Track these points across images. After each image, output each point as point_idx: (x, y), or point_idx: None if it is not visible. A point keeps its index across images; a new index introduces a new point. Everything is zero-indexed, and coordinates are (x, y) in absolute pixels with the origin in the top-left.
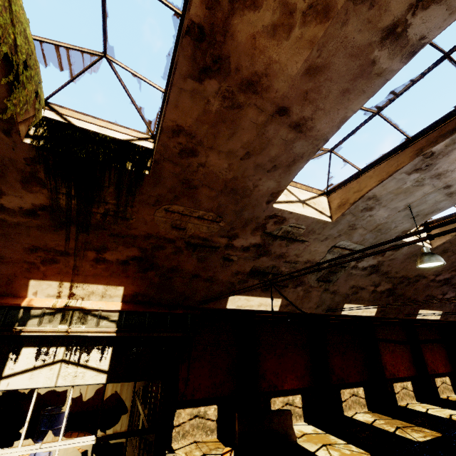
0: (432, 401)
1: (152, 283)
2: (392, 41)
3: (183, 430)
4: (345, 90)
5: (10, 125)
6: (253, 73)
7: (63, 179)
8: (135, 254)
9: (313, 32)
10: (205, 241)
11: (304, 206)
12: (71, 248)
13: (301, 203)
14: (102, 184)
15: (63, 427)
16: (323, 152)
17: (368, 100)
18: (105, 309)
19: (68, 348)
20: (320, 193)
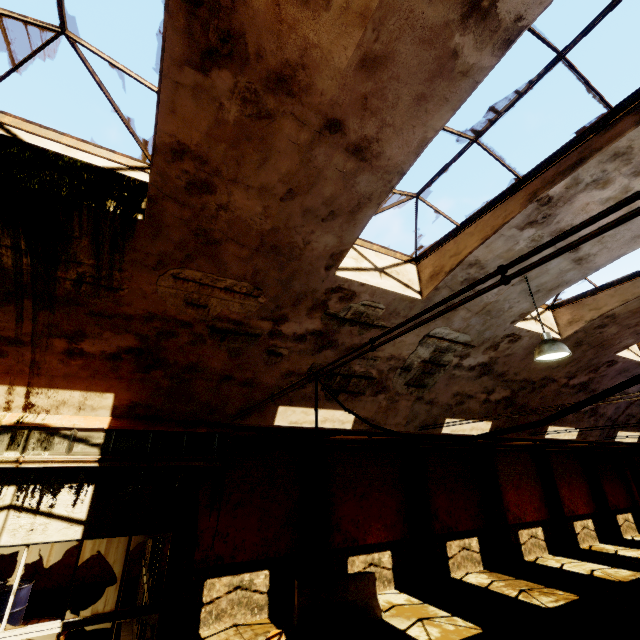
0: (570, 553)
1: (160, 388)
2: (478, 22)
3: (217, 609)
4: (420, 96)
5: None
6: (283, 63)
7: (4, 223)
8: (131, 343)
9: None
10: (239, 326)
11: (382, 277)
12: (26, 333)
13: (378, 272)
14: (70, 234)
15: (8, 609)
16: (407, 198)
17: (453, 114)
18: (82, 427)
19: (20, 488)
20: (406, 259)
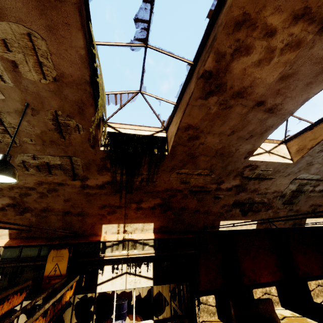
0: None
1: (170, 218)
2: None
3: None
4: (308, 83)
5: (95, 143)
6: (241, 87)
7: (119, 165)
8: (159, 201)
9: (287, 57)
10: (202, 188)
11: (270, 155)
12: (123, 203)
13: (267, 153)
14: (141, 164)
15: (133, 314)
16: None
17: None
18: (145, 239)
19: (128, 265)
20: (279, 142)
